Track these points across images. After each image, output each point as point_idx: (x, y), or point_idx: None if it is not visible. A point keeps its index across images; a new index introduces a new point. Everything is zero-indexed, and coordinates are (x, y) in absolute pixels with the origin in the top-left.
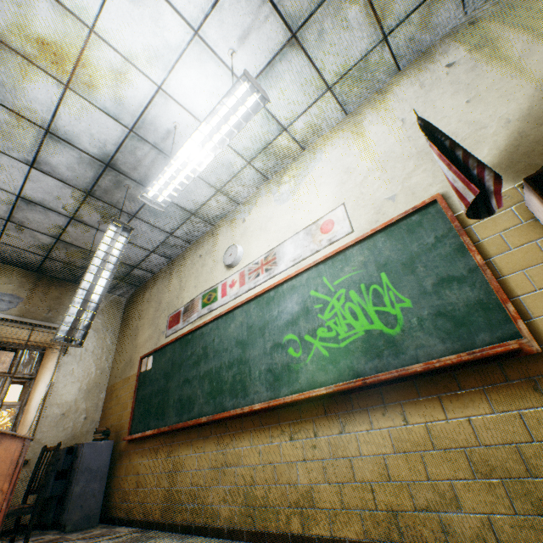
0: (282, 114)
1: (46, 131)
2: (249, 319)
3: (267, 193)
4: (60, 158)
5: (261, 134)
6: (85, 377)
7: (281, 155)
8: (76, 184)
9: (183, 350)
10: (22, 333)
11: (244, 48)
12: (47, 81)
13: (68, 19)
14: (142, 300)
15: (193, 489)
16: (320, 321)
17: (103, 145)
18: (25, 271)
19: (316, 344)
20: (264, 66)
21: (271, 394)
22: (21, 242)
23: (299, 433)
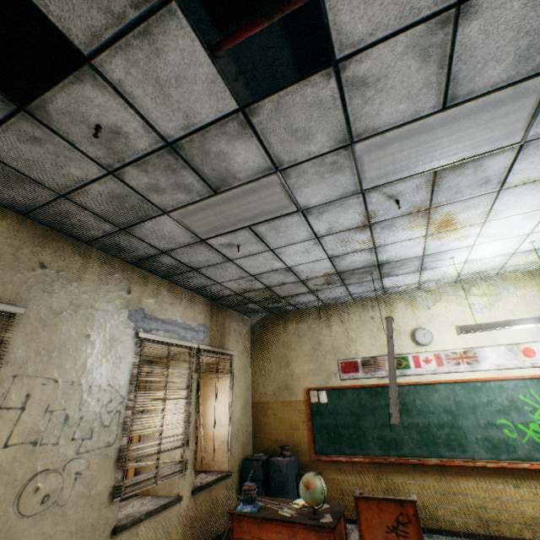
0: (510, 263)
1: (373, 247)
2: (455, 396)
3: (455, 294)
4: (356, 257)
5: (486, 268)
6: (242, 396)
7: (479, 276)
8: (340, 268)
9: (373, 399)
10: (203, 357)
11: (539, 241)
12: (420, 231)
13: (481, 216)
14: (285, 330)
15: (418, 505)
16: (531, 419)
17: (394, 257)
18: (205, 299)
19: (529, 432)
20: (535, 248)
21: (491, 455)
22: (236, 285)
23: (521, 484)
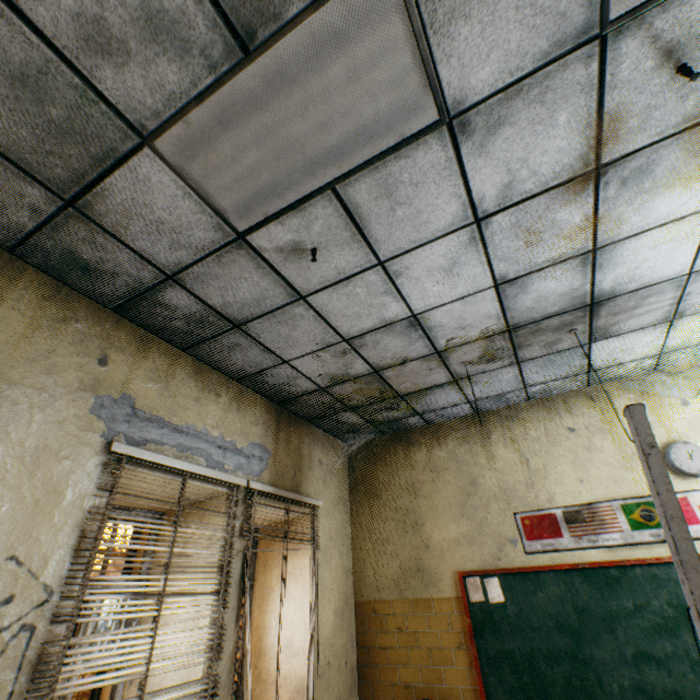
0: None
1: (591, 248)
2: None
3: None
4: (550, 283)
5: None
6: (335, 588)
7: None
8: (514, 316)
9: (604, 594)
10: (261, 510)
11: None
12: None
13: None
14: (408, 462)
15: None
16: None
17: (627, 281)
18: (266, 400)
19: None
20: None
21: None
22: (317, 366)
23: None
